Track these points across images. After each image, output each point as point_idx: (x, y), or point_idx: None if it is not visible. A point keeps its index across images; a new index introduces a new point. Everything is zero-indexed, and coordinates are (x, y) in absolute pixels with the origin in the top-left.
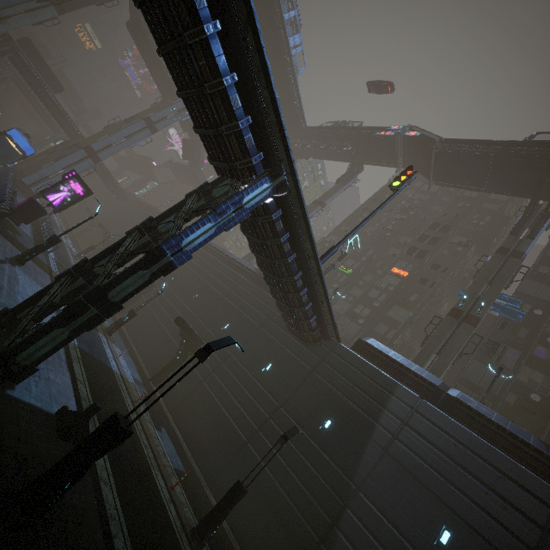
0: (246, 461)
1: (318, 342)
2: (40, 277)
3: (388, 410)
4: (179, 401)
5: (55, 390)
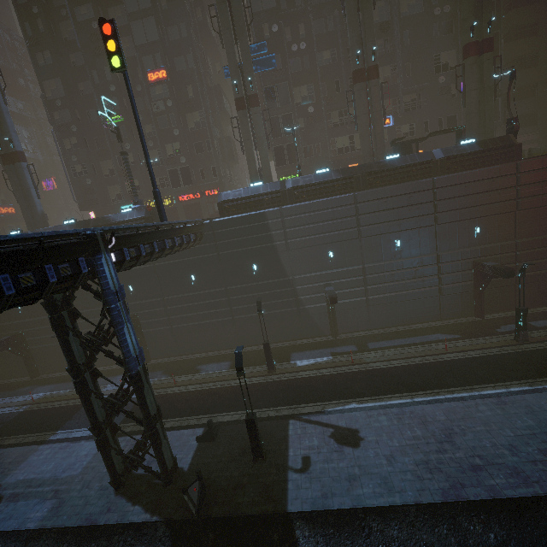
0: (242, 323)
1: (203, 238)
2: (5, 459)
3: (273, 231)
4: (176, 348)
5: (177, 443)
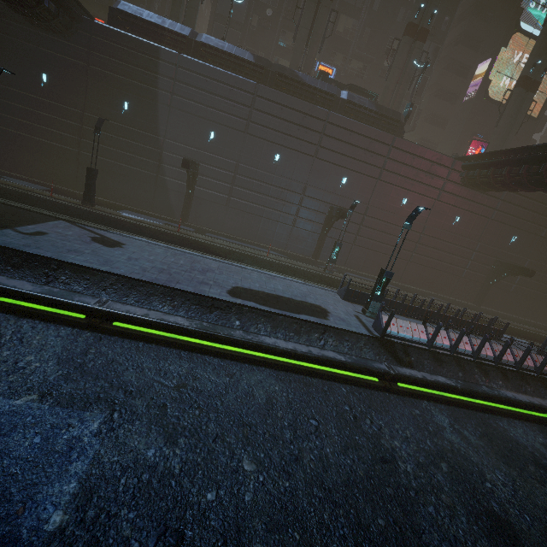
0: (88, 163)
1: (72, 29)
2: None
3: (161, 75)
4: None
5: None
